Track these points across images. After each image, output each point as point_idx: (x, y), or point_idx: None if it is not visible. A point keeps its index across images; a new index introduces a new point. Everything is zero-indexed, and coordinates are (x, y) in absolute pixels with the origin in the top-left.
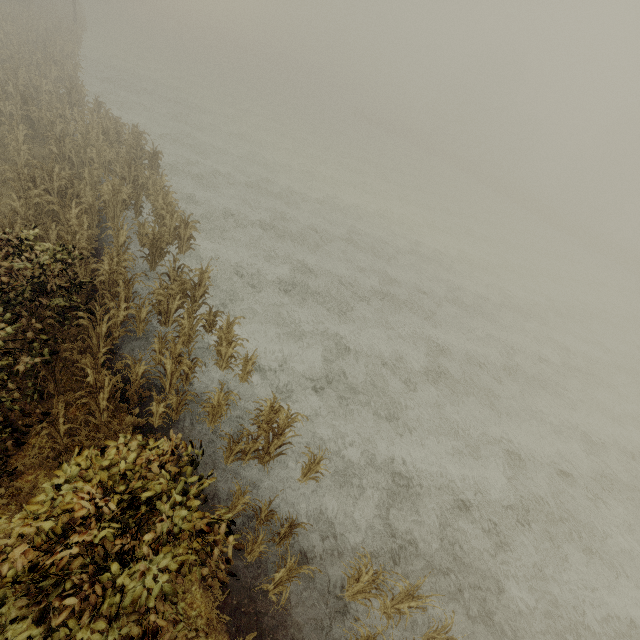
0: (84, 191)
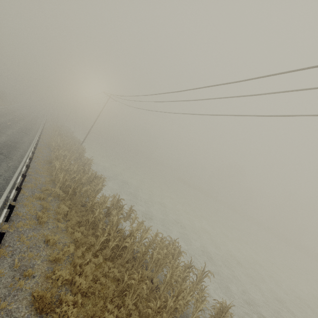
0: None
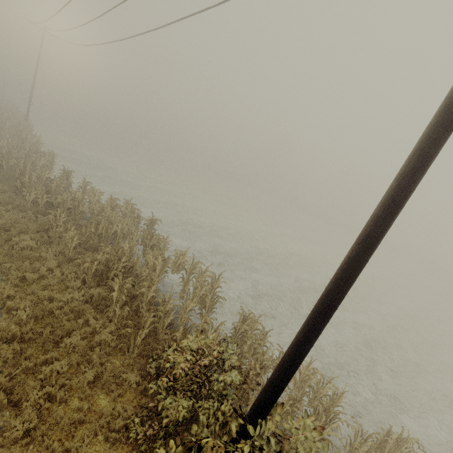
0: (135, 264)
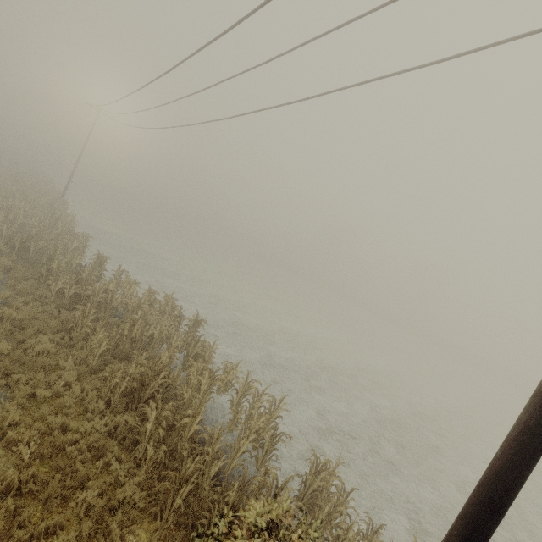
0: (175, 380)
